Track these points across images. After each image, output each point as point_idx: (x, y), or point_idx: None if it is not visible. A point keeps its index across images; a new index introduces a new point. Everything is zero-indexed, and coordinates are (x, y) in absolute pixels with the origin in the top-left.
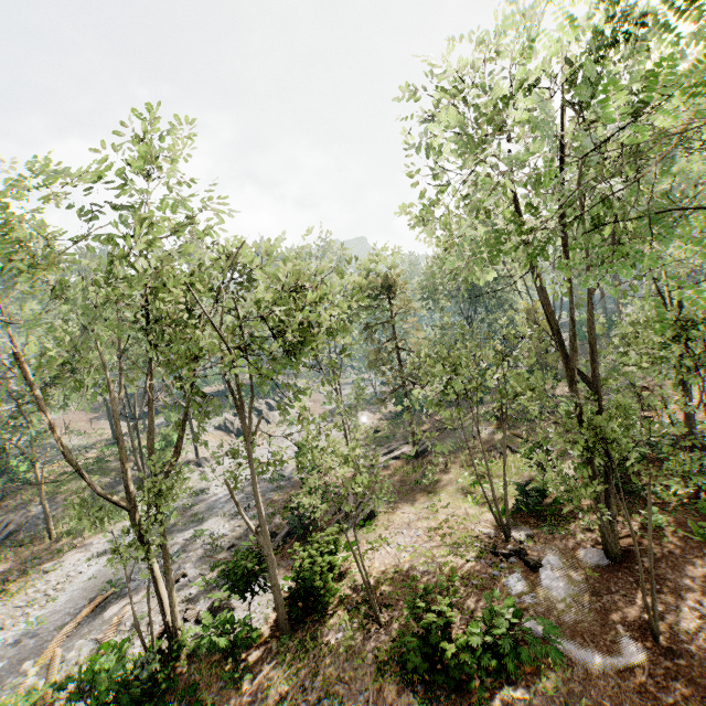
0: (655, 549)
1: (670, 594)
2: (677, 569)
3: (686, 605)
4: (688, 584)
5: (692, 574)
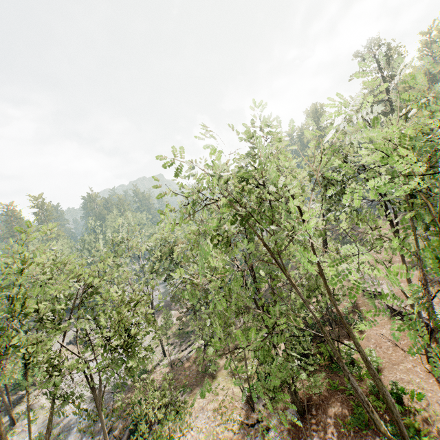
0: (317, 401)
1: (322, 431)
2: (325, 413)
3: (328, 436)
4: (329, 421)
5: (331, 414)
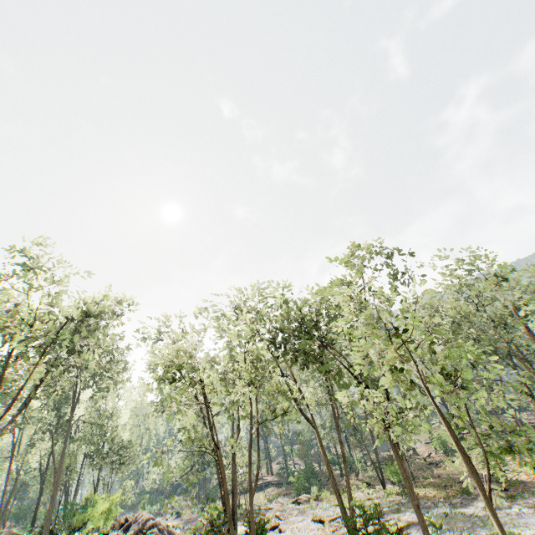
0: None
1: None
2: None
3: None
4: None
5: None
